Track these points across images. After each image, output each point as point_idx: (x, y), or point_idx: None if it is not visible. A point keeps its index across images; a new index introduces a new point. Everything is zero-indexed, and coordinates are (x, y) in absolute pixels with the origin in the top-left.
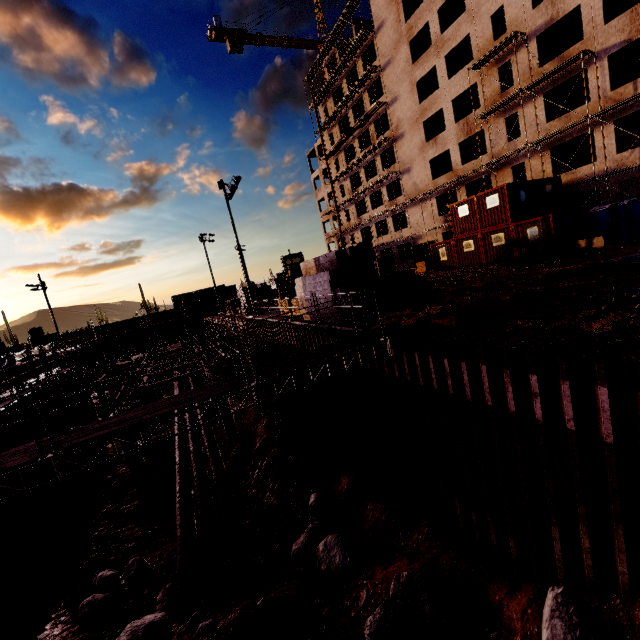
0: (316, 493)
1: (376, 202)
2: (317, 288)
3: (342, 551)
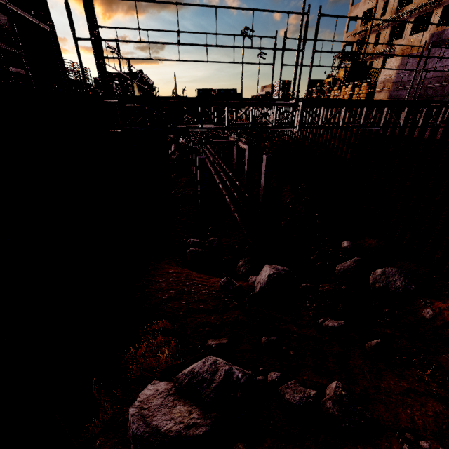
0: (348, 241)
1: (412, 30)
2: (428, 65)
3: (405, 280)
